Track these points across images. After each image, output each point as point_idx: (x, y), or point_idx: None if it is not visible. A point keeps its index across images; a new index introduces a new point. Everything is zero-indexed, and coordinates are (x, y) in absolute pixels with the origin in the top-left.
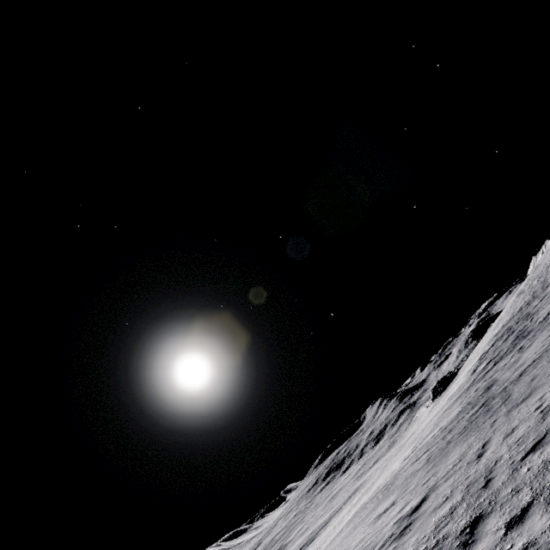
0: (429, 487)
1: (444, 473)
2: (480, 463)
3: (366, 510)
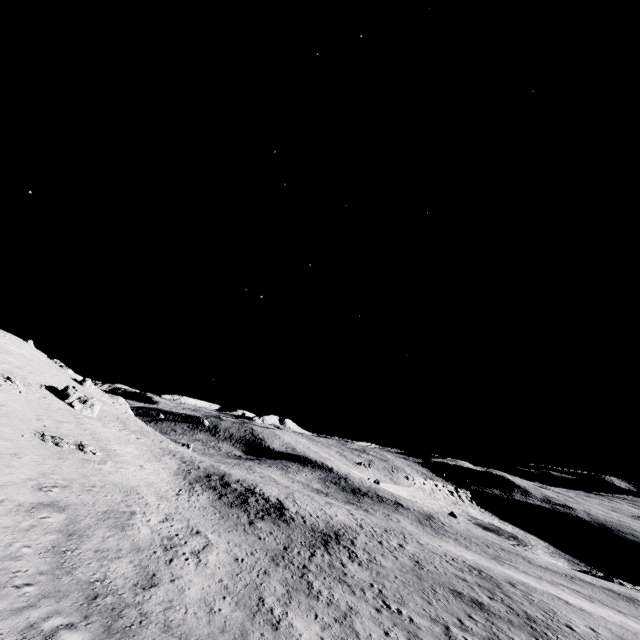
0: (584, 634)
1: (591, 639)
2: (574, 638)
3: (630, 637)
